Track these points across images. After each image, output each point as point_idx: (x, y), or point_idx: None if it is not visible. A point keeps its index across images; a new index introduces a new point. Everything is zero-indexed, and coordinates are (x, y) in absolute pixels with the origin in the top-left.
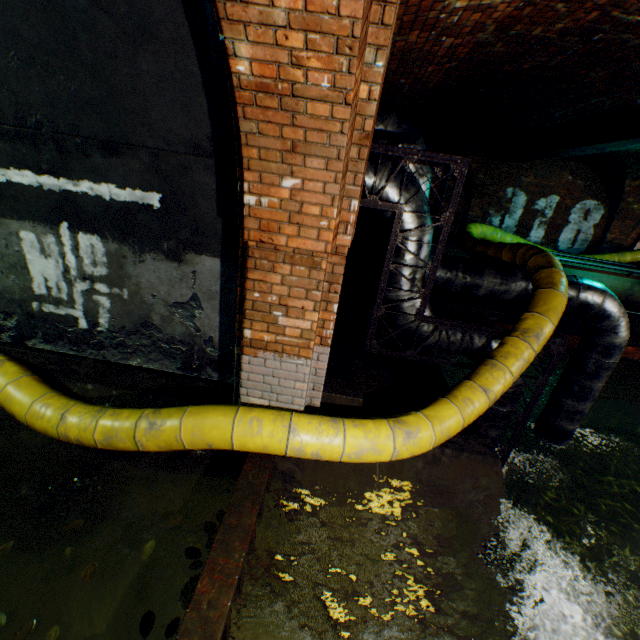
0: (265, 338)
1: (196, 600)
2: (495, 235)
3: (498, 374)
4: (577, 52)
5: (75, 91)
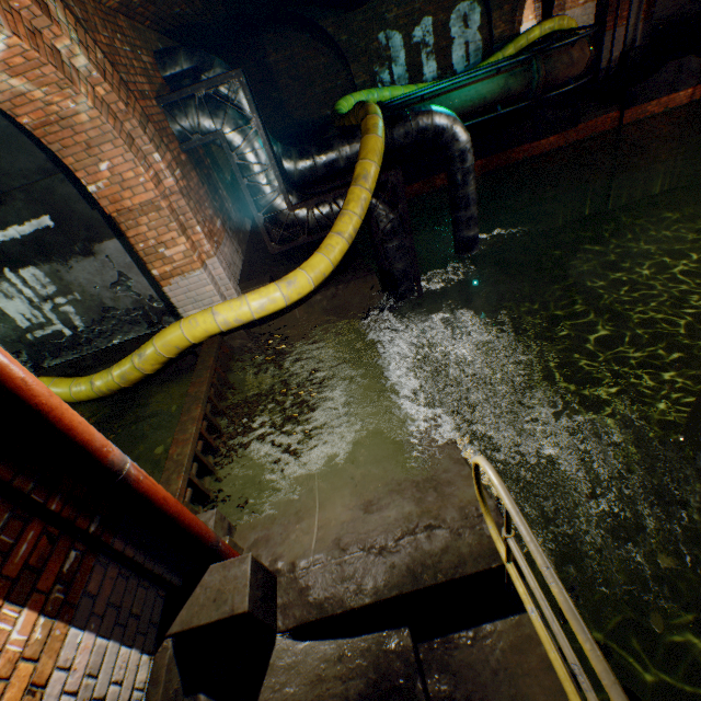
0: (167, 270)
1: (190, 395)
2: (372, 97)
3: (345, 219)
4: None
5: None
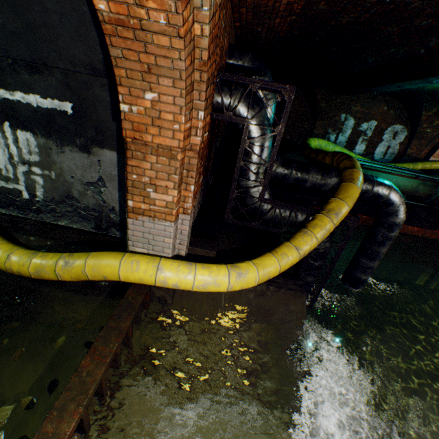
0: (142, 207)
1: (79, 371)
2: (328, 147)
3: (307, 238)
4: (377, 11)
5: (3, 23)
